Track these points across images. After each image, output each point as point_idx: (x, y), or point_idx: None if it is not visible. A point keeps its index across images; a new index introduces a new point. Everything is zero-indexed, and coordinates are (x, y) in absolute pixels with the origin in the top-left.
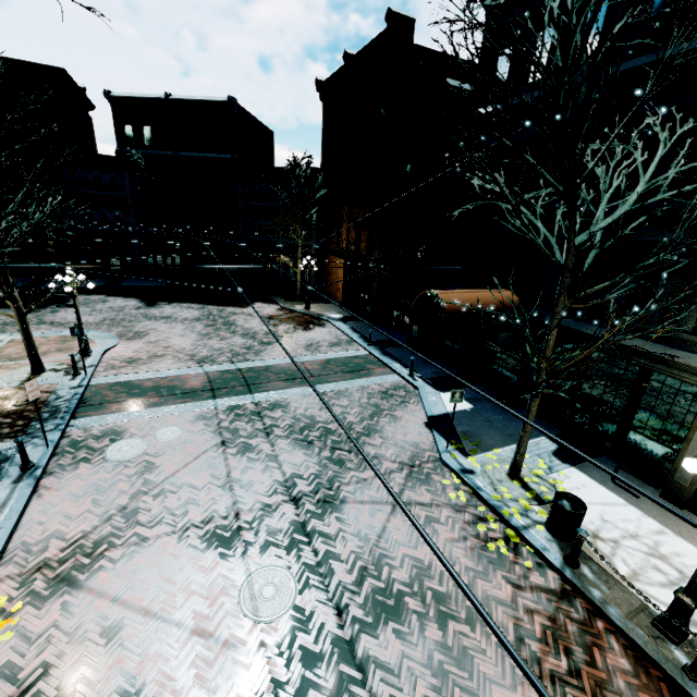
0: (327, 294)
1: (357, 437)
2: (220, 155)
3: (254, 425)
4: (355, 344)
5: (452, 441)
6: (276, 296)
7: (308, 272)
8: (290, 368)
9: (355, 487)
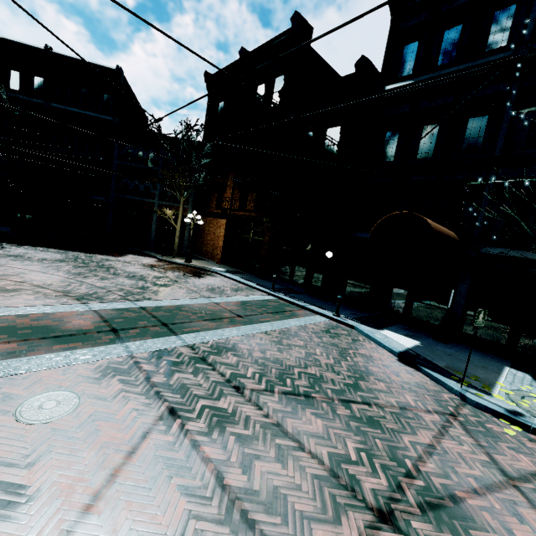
0: (201, 253)
1: (354, 382)
2: (100, 115)
3: (207, 376)
4: (257, 290)
5: (454, 377)
6: (149, 251)
7: (193, 226)
8: (207, 308)
9: (436, 463)
